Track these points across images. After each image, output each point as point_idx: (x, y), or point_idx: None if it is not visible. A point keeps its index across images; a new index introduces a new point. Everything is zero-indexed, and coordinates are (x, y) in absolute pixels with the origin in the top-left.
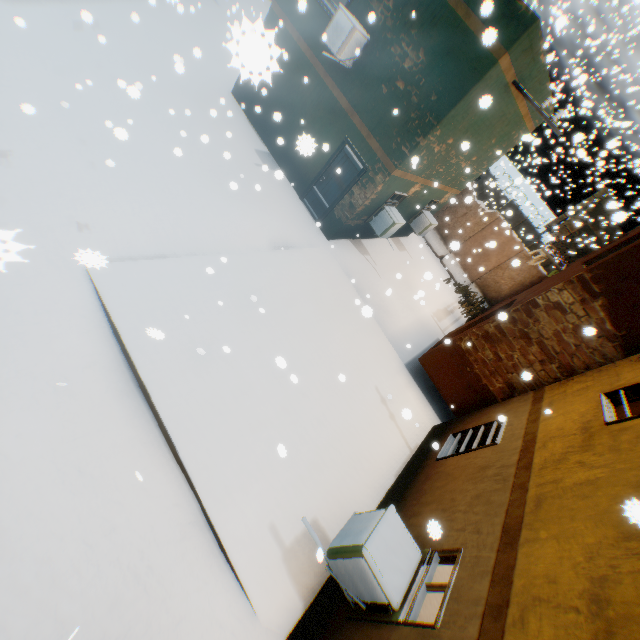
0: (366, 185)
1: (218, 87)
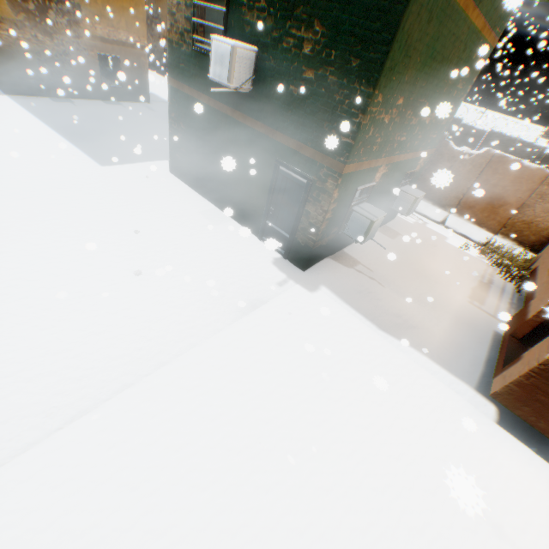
0: (318, 198)
1: (155, 172)
